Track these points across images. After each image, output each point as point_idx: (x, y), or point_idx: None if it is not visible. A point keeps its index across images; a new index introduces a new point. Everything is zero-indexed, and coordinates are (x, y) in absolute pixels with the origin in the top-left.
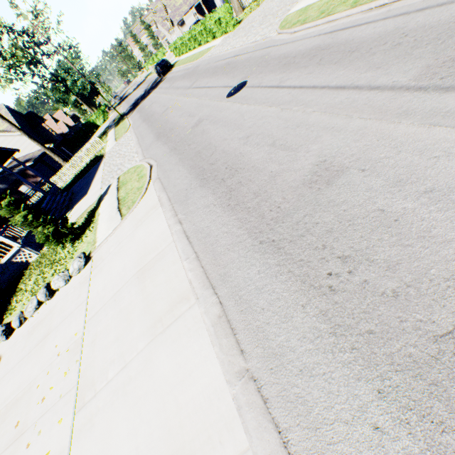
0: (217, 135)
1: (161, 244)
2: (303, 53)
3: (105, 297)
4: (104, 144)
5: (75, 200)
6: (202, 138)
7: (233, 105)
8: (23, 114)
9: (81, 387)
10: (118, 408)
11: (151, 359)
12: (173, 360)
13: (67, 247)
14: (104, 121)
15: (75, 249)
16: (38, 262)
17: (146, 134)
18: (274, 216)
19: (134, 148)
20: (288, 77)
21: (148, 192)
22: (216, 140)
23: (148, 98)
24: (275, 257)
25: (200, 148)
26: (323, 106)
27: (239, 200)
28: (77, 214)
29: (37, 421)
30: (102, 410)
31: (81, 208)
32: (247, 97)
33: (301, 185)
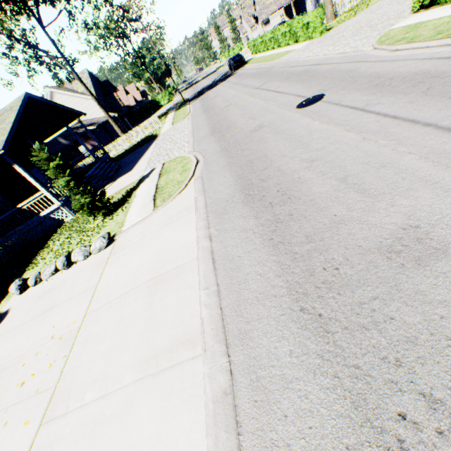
0: (276, 148)
1: (183, 257)
2: (403, 76)
3: (112, 293)
4: (161, 125)
5: (120, 173)
6: (258, 147)
7: (302, 118)
8: (100, 81)
9: (57, 392)
10: (80, 450)
11: (132, 405)
12: (155, 423)
13: (98, 219)
14: (168, 102)
15: (104, 224)
16: (71, 224)
17: (202, 126)
18: (327, 279)
19: (186, 136)
20: (379, 101)
21: (187, 189)
22: (273, 153)
23: (214, 89)
24: (318, 342)
25: (253, 158)
26: (425, 149)
27: (286, 237)
28: (117, 188)
29: (9, 407)
30: (66, 440)
31: (122, 183)
32: (321, 113)
33: (375, 249)
